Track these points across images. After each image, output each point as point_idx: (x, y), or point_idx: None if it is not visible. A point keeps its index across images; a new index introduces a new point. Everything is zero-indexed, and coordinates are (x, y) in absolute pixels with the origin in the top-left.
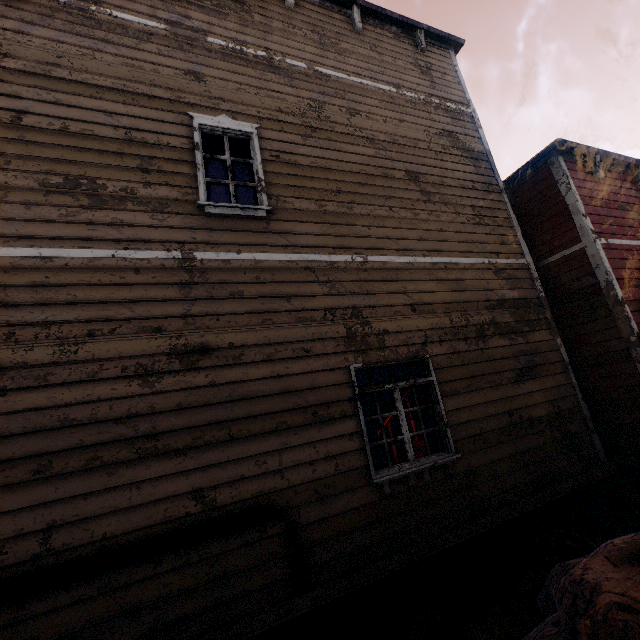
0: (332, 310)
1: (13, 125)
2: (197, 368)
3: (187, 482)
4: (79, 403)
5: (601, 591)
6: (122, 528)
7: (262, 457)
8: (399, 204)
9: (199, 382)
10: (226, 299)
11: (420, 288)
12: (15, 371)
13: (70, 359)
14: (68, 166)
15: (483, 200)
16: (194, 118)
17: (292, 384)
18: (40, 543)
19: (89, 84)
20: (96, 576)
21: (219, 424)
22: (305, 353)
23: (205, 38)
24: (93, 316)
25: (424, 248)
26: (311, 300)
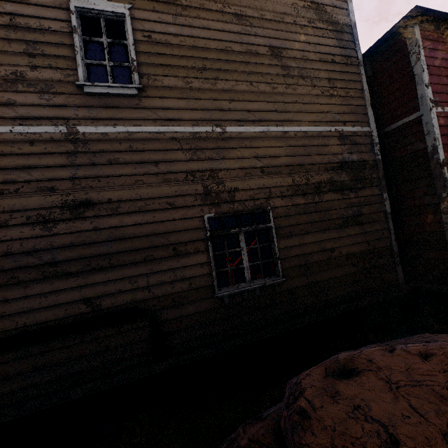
0: (193, 172)
1: None
2: (84, 217)
3: (80, 293)
4: None
5: (303, 394)
6: (36, 320)
7: (134, 278)
8: (259, 79)
9: (86, 227)
10: (105, 165)
11: (270, 153)
12: None
13: None
14: None
15: (340, 73)
16: (71, 1)
17: (158, 229)
18: None
19: None
20: (22, 347)
21: (102, 256)
22: (169, 206)
23: None
24: (0, 179)
25: (278, 119)
26: (175, 165)
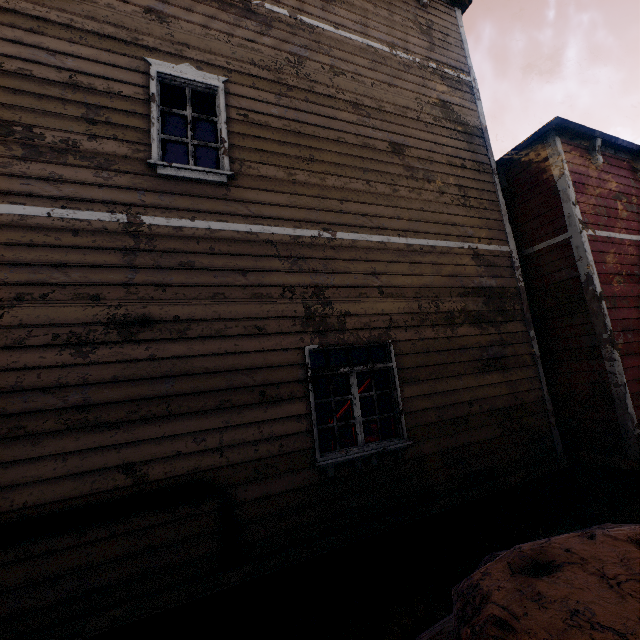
0: (292, 288)
1: None
2: (137, 340)
3: (118, 456)
4: (3, 370)
5: (489, 600)
6: (45, 498)
7: (201, 434)
8: (378, 178)
9: (138, 355)
10: (175, 269)
11: (390, 270)
12: None
13: None
14: (0, 110)
15: (471, 180)
16: (152, 65)
17: (240, 362)
18: None
19: (29, 15)
20: (14, 543)
21: (157, 399)
22: (257, 331)
23: None
24: (22, 279)
25: (400, 228)
26: (269, 276)
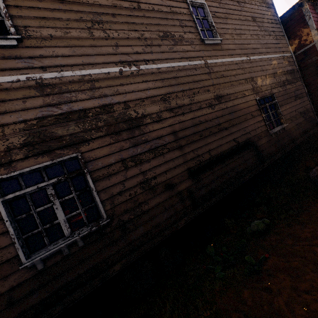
0: (246, 79)
1: (139, 9)
2: (221, 103)
3: (231, 137)
4: (200, 116)
5: None
6: (223, 150)
7: (244, 129)
8: (253, 33)
9: (223, 107)
10: (220, 78)
11: (266, 68)
12: (183, 107)
13: (193, 102)
14: (161, 27)
15: (275, 28)
16: None
17: (244, 106)
18: (209, 155)
19: None
20: (222, 162)
21: (232, 120)
22: (244, 95)
23: None
24: (192, 87)
25: (263, 52)
26: (240, 76)
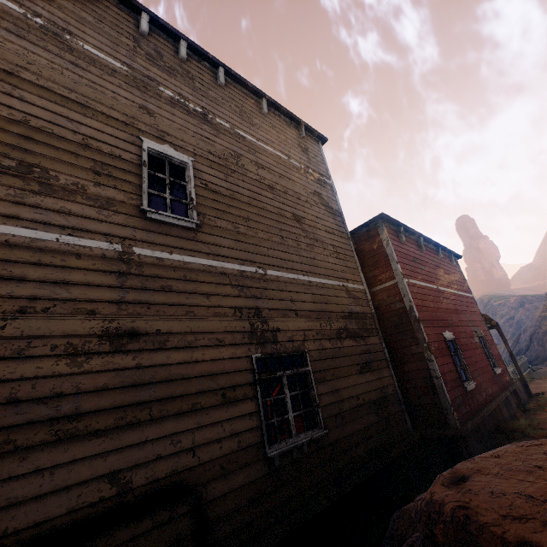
0: (240, 309)
1: None
2: (126, 350)
3: (105, 464)
4: None
5: (445, 503)
6: (27, 521)
7: (177, 436)
8: (288, 235)
9: (126, 364)
10: (157, 291)
11: (301, 298)
12: None
13: None
14: (23, 153)
15: (339, 242)
16: (144, 141)
17: (207, 369)
18: None
19: (54, 92)
20: None
21: (141, 404)
22: (219, 342)
23: (158, 87)
24: (28, 293)
25: (304, 269)
26: (225, 299)
